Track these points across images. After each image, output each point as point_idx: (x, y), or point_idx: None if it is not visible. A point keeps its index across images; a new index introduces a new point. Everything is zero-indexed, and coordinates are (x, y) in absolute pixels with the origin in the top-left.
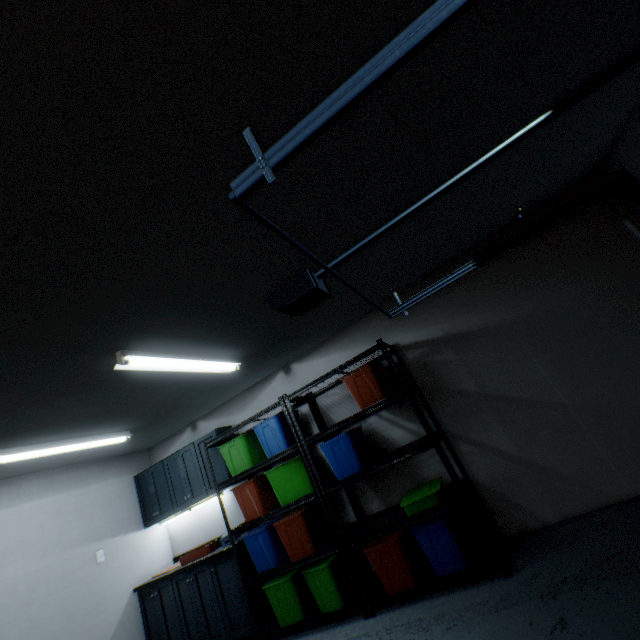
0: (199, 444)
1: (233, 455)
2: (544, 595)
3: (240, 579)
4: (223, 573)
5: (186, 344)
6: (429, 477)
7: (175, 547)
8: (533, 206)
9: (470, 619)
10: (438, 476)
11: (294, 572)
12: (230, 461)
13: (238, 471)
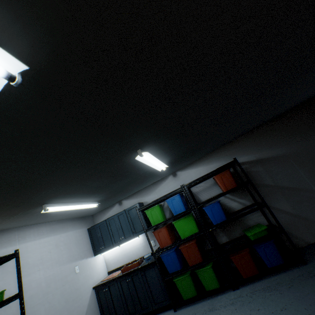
0: (128, 211)
1: (153, 215)
2: None
3: (159, 277)
4: (148, 275)
5: (159, 151)
6: (251, 224)
7: (108, 266)
8: (298, 104)
9: (299, 282)
10: (255, 224)
11: (190, 271)
12: (151, 218)
13: (156, 223)
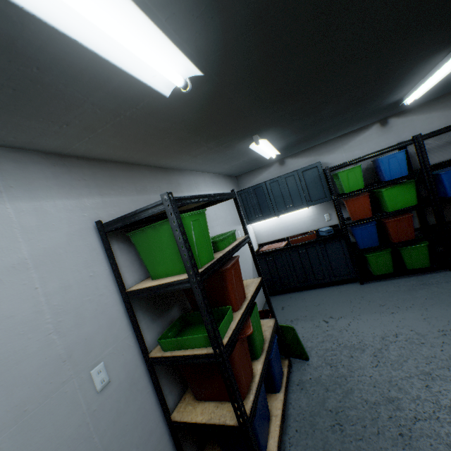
0: (302, 172)
1: (349, 178)
2: None
3: (345, 252)
4: (330, 248)
5: None
6: None
7: (259, 239)
8: None
9: None
10: None
11: (390, 249)
12: (346, 182)
13: (351, 189)
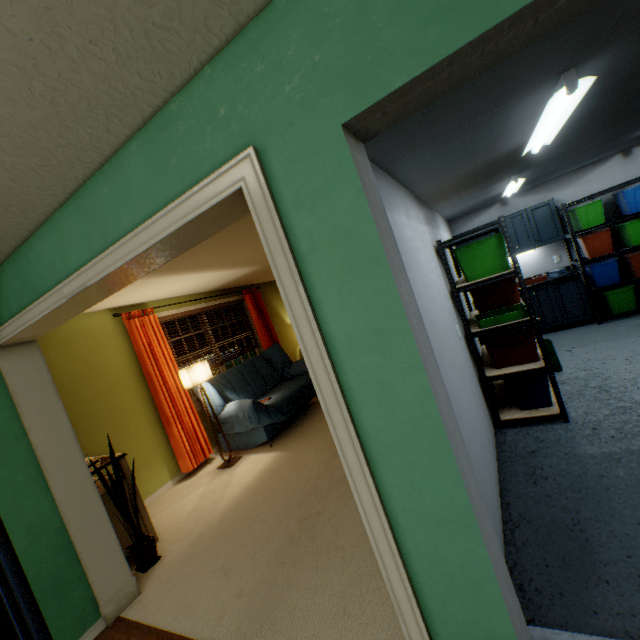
0: (531, 211)
1: (588, 214)
2: None
3: (581, 291)
4: (563, 289)
5: None
6: None
7: None
8: None
9: None
10: None
11: (633, 285)
12: (584, 218)
13: (590, 225)
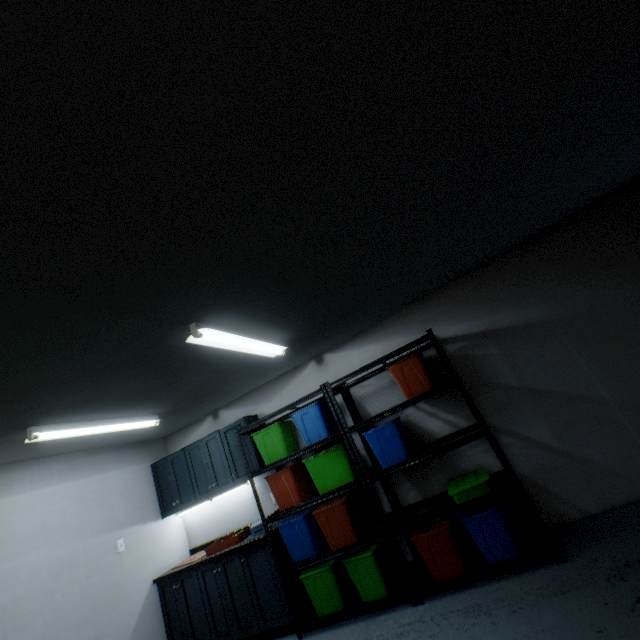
0: (225, 432)
1: (267, 443)
2: (610, 577)
3: (274, 569)
4: (255, 563)
5: (250, 322)
6: (468, 468)
7: (192, 539)
8: (579, 208)
9: (535, 602)
10: (477, 467)
11: (333, 561)
12: (264, 449)
13: (272, 459)
